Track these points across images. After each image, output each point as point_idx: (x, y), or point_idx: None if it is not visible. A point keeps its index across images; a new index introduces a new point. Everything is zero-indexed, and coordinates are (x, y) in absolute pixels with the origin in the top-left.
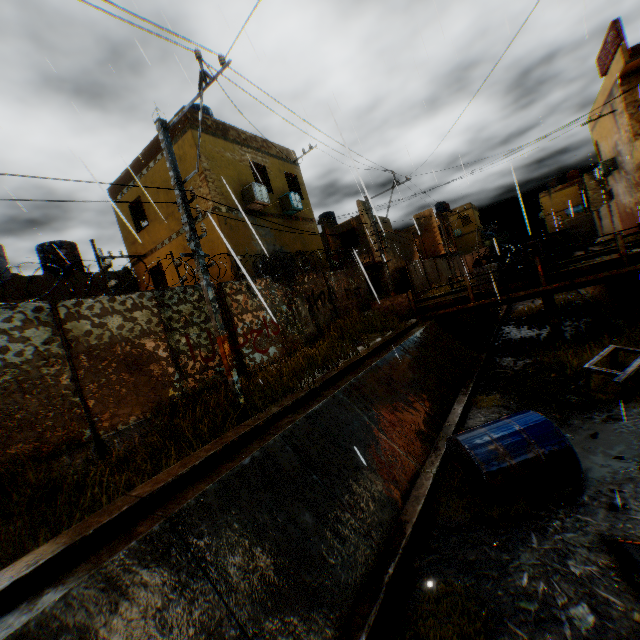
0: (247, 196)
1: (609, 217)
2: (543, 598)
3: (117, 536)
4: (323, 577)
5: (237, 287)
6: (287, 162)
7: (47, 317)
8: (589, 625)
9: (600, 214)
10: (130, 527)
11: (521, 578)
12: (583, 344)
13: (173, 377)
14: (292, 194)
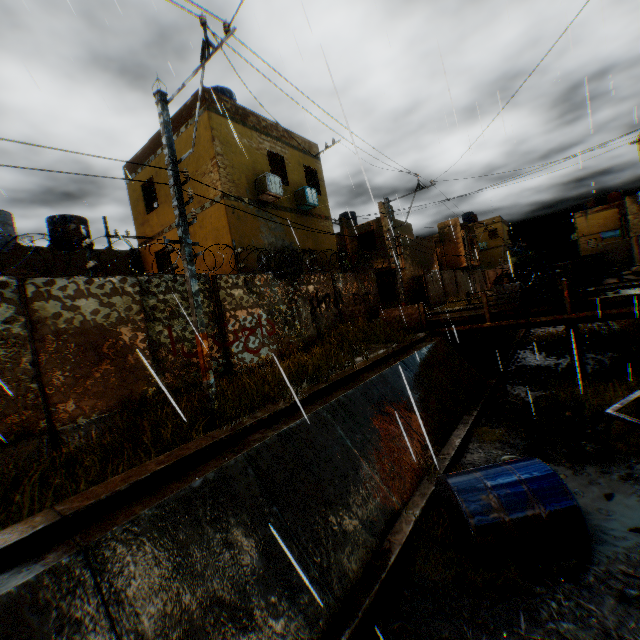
0: (260, 186)
1: None
2: None
3: (21, 562)
4: (260, 639)
5: (233, 281)
6: (308, 155)
7: (12, 294)
8: None
9: (639, 241)
10: (40, 552)
11: None
12: (606, 383)
13: (149, 371)
14: (308, 189)
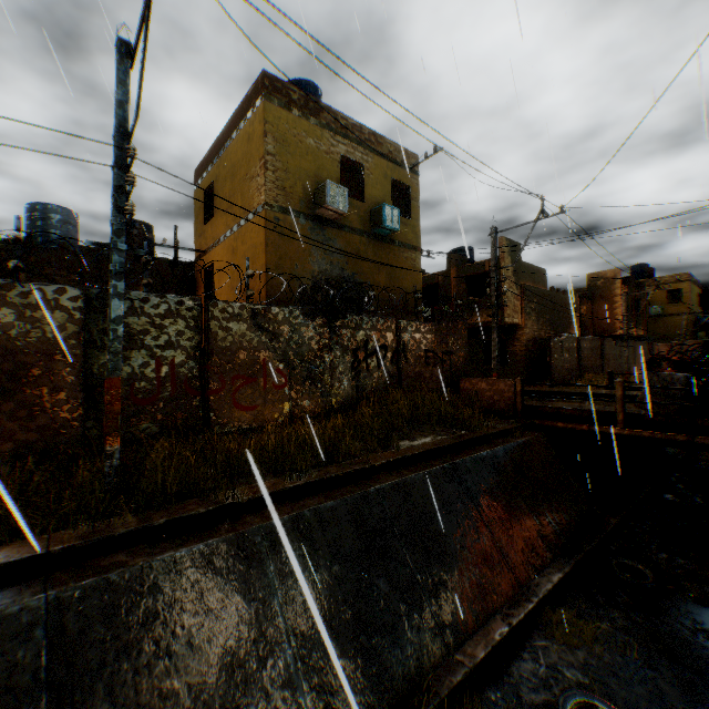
0: (319, 198)
1: None
2: None
3: None
4: None
5: (235, 311)
6: (401, 167)
7: None
8: None
9: None
10: None
11: None
12: None
13: (74, 412)
14: (388, 207)
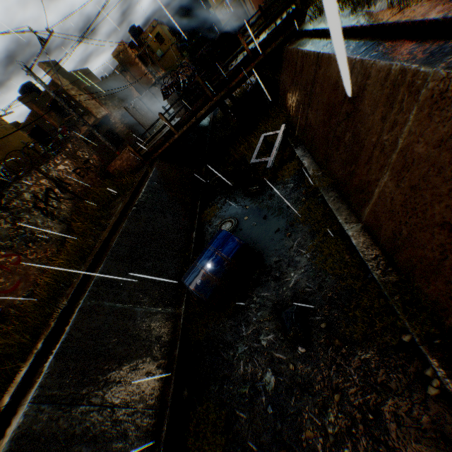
0: None
1: (249, 2)
2: (251, 378)
3: None
4: None
5: None
6: None
7: None
8: (273, 386)
9: None
10: None
11: (240, 368)
12: (253, 133)
13: None
14: None
